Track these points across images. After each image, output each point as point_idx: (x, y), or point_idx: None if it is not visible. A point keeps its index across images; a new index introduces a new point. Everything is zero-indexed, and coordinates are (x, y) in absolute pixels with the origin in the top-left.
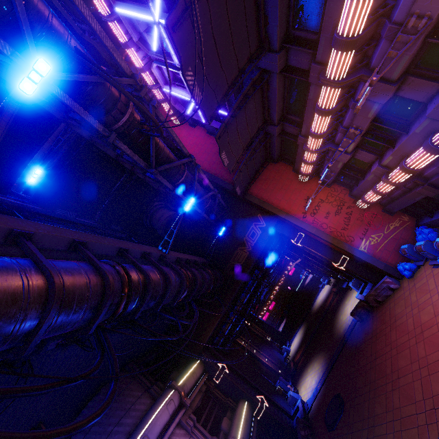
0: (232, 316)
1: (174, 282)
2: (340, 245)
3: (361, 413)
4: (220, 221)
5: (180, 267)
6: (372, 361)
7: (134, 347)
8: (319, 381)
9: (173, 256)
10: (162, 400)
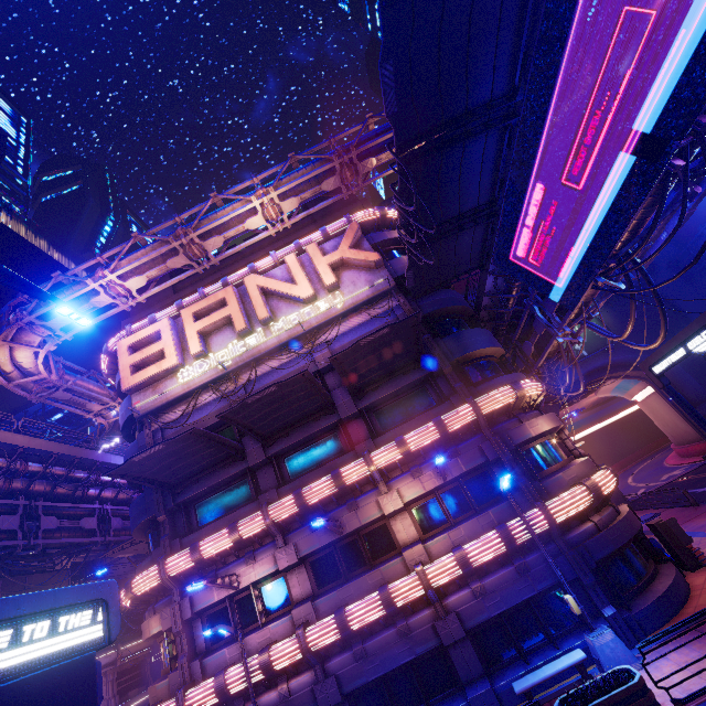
0: None
1: None
2: None
3: None
4: None
5: None
6: None
7: None
8: None
9: None
10: (105, 652)
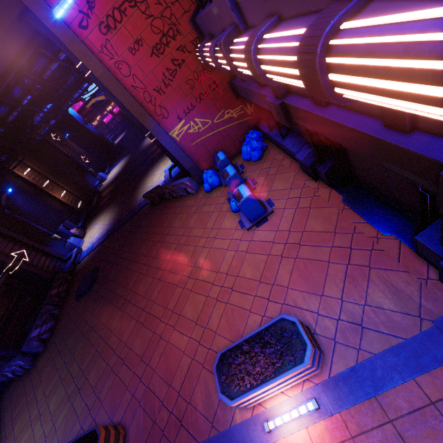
0: None
1: None
2: (142, 118)
3: (96, 306)
4: None
5: None
6: (130, 262)
7: None
8: (98, 240)
9: None
10: None
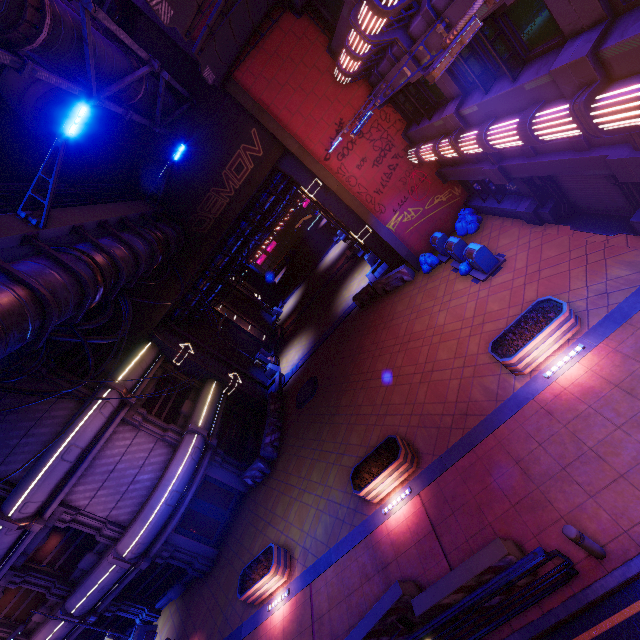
0: (202, 284)
1: (65, 294)
2: (365, 216)
3: (329, 401)
4: (177, 124)
5: (81, 251)
6: (356, 355)
7: (6, 394)
8: (302, 359)
9: (63, 227)
10: (92, 405)
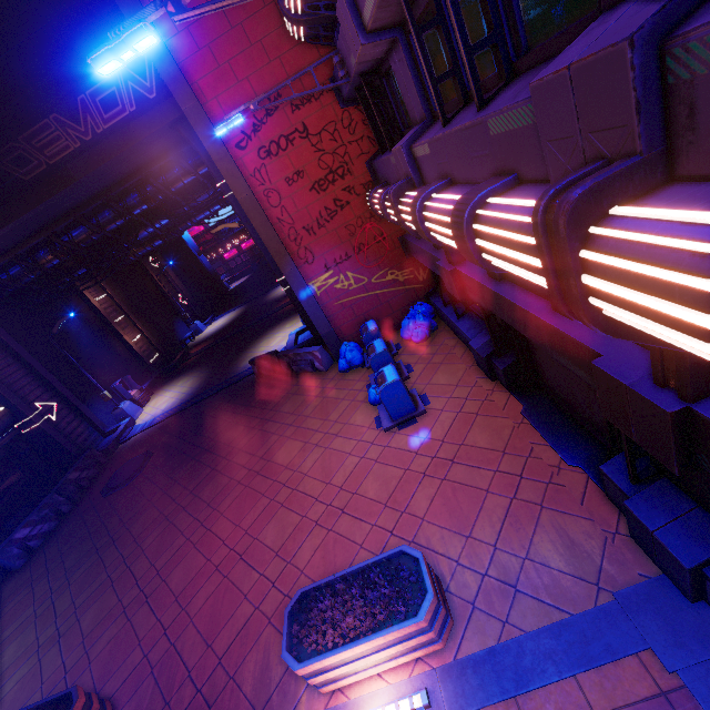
0: (44, 257)
1: None
2: (279, 258)
3: (130, 509)
4: None
5: None
6: (204, 451)
7: None
8: (164, 413)
9: None
10: None
